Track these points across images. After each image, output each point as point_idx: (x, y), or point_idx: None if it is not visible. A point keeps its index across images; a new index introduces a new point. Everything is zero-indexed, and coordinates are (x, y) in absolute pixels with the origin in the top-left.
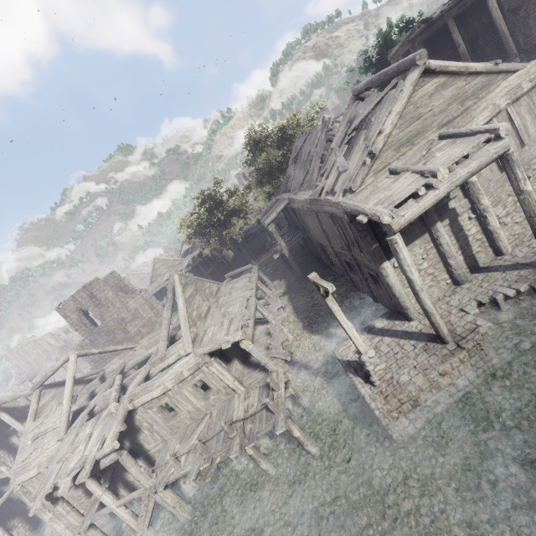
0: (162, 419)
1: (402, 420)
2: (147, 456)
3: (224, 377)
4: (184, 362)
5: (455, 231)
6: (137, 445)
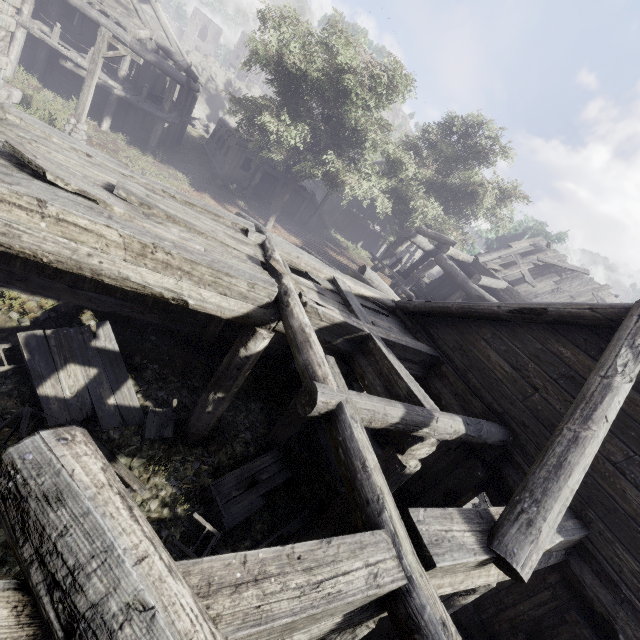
0: None
1: None
2: None
3: None
4: None
5: None
6: None
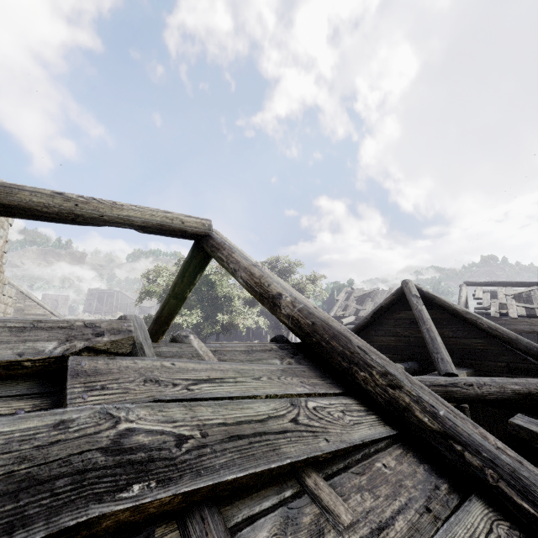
0: None
1: None
2: None
3: None
4: None
5: None
6: None
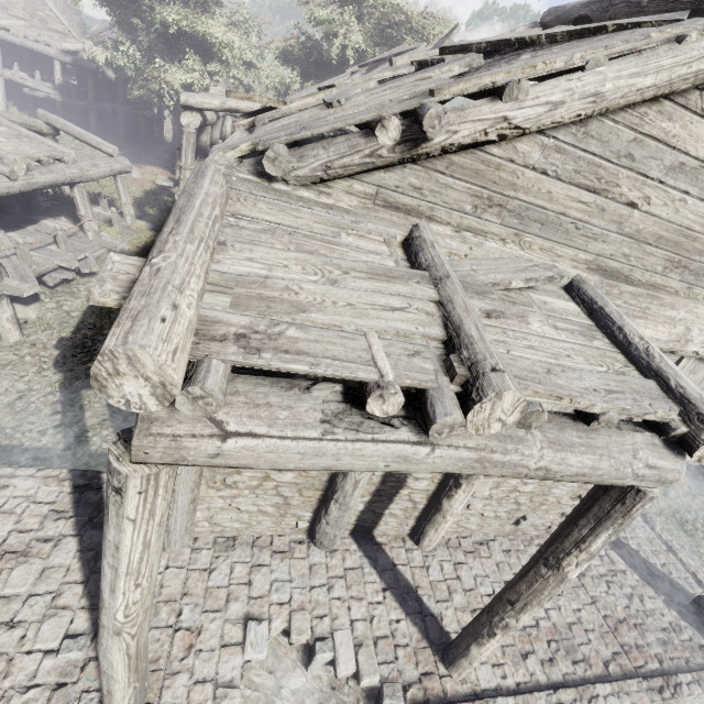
0: None
1: None
2: None
3: None
4: None
5: None
6: None
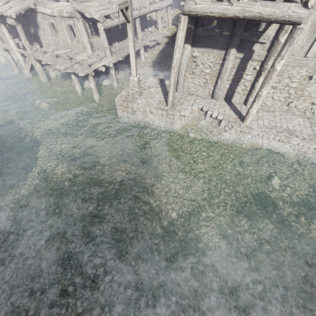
0: (50, 31)
1: (125, 113)
2: (41, 46)
3: (83, 35)
4: (65, 5)
5: (240, 67)
6: (37, 35)
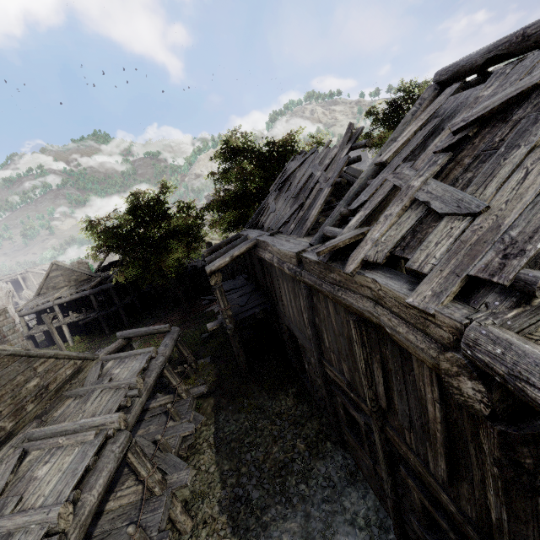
0: None
1: None
2: None
3: None
4: None
5: None
6: None
